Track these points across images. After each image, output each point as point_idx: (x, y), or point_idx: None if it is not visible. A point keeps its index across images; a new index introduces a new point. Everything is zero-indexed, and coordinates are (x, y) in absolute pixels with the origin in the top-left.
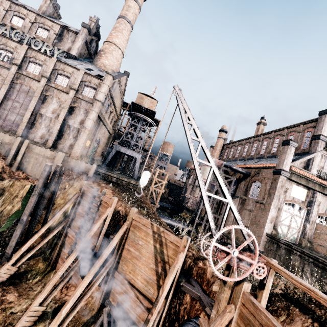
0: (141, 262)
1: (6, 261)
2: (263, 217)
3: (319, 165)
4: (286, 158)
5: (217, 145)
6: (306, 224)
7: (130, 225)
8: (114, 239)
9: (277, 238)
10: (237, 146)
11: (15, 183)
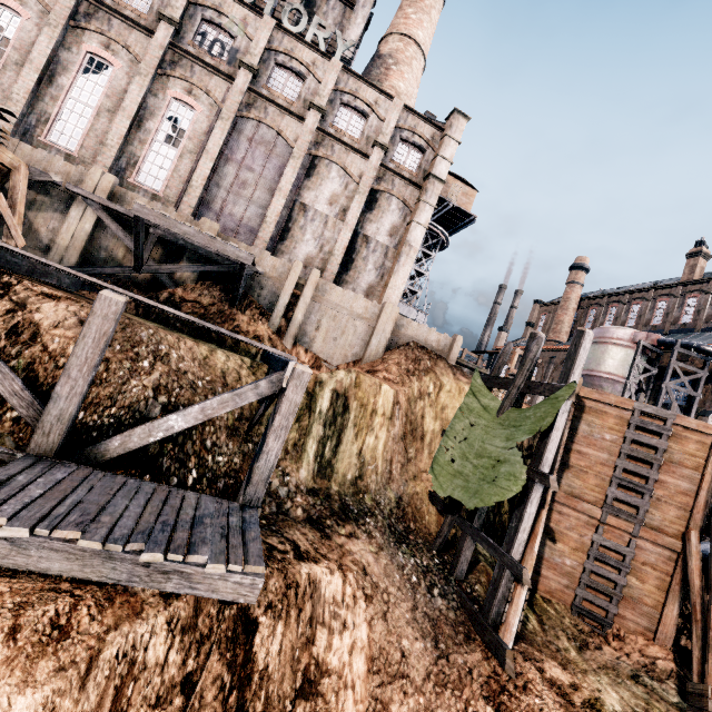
0: None
1: (511, 583)
2: None
3: None
4: None
5: (570, 299)
6: None
7: None
8: None
9: None
10: (629, 304)
11: (360, 378)
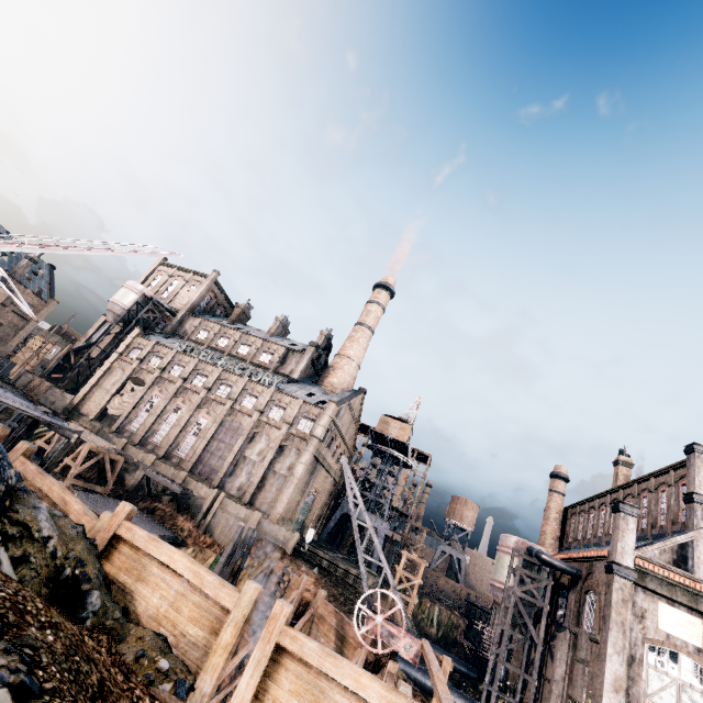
0: None
1: None
2: (599, 676)
3: None
4: (620, 538)
5: (550, 508)
6: None
7: (315, 614)
8: None
9: None
10: (588, 513)
11: (200, 551)
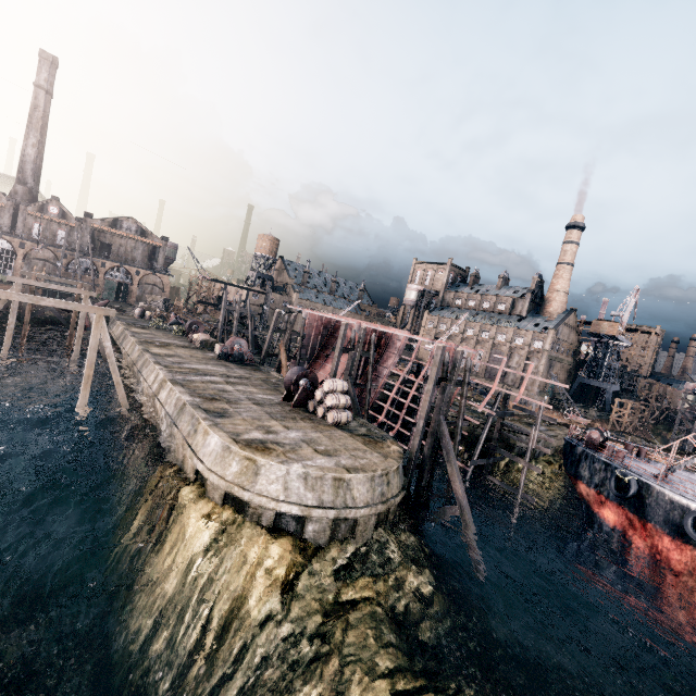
0: None
1: None
2: None
3: None
4: None
5: None
6: None
7: None
8: None
9: None
10: None
11: None
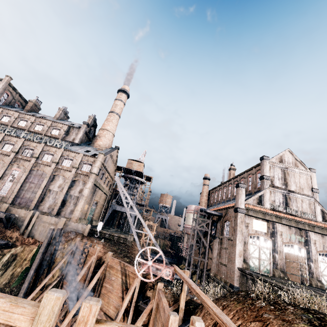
0: (113, 294)
1: None
2: (233, 253)
3: (270, 200)
4: (239, 197)
5: (203, 191)
6: (275, 254)
7: (107, 266)
8: (94, 278)
9: (243, 270)
10: (219, 191)
11: (26, 247)
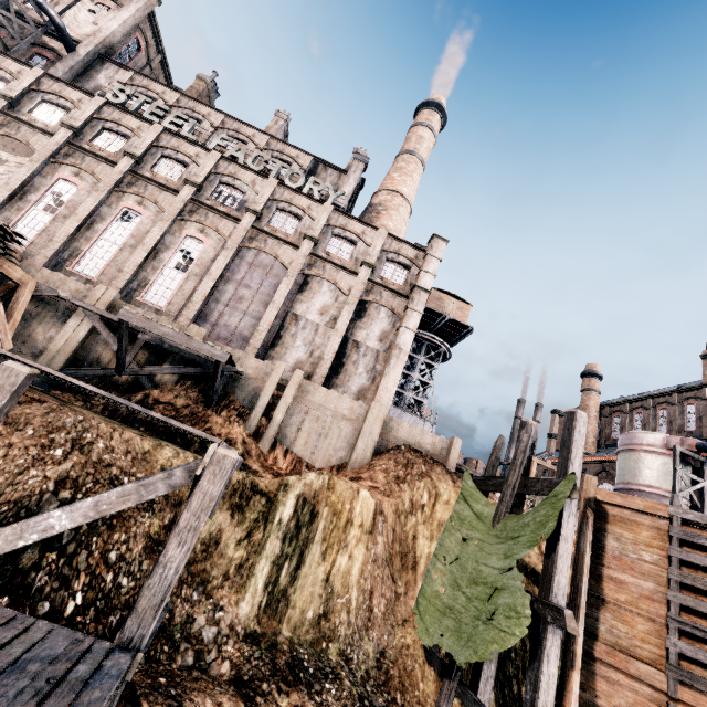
0: None
1: None
2: None
3: None
4: None
5: (589, 406)
6: None
7: None
8: None
9: None
10: (655, 409)
11: (333, 482)
